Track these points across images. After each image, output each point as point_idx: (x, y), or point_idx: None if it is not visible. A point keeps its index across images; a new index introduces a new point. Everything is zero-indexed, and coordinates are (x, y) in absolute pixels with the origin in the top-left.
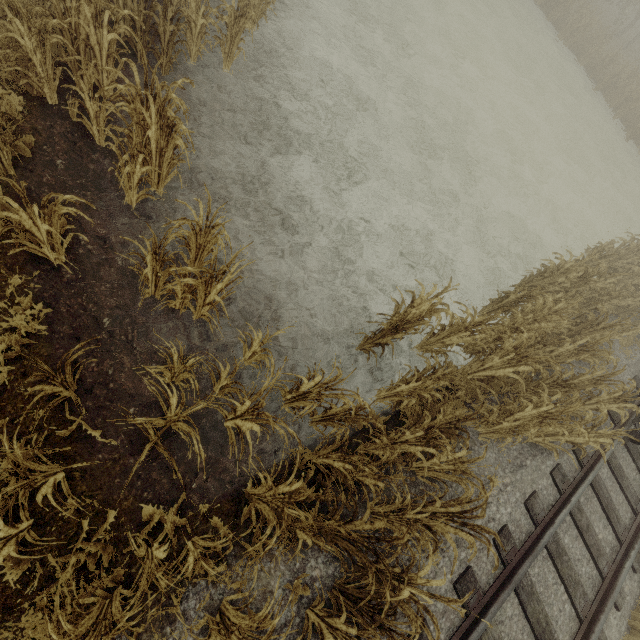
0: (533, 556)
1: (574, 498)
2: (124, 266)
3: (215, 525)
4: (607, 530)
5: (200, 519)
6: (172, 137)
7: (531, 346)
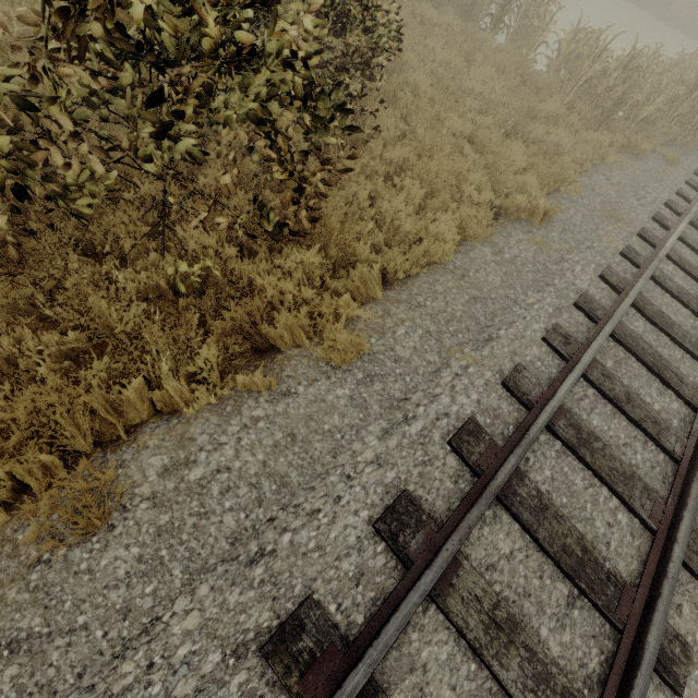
0: None
1: None
2: None
3: None
4: None
5: None
6: (543, 13)
7: None
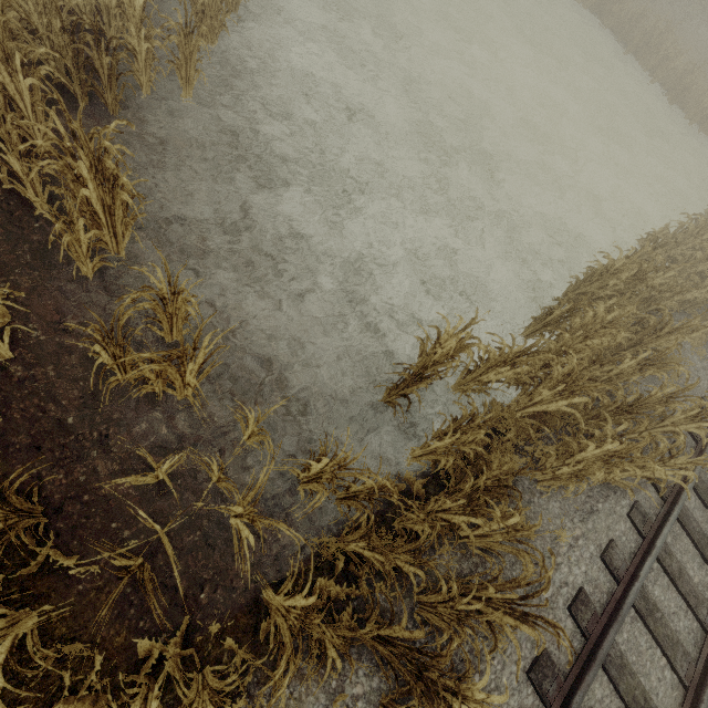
0: (618, 622)
1: (659, 541)
2: (87, 350)
3: (230, 647)
4: (703, 570)
5: (212, 642)
6: (116, 192)
7: (586, 367)
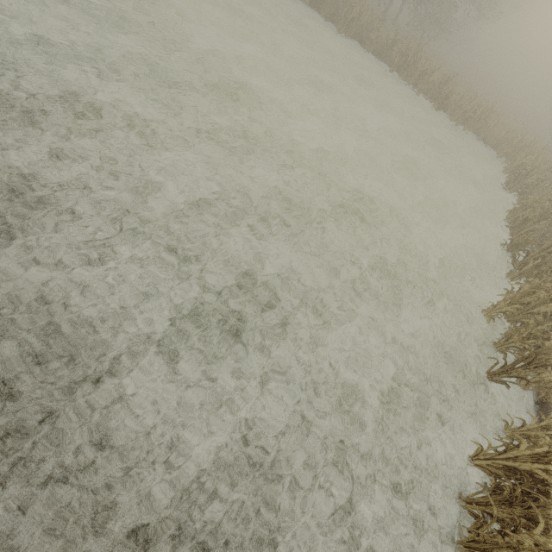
0: None
1: None
2: None
3: None
4: None
5: None
6: None
7: None
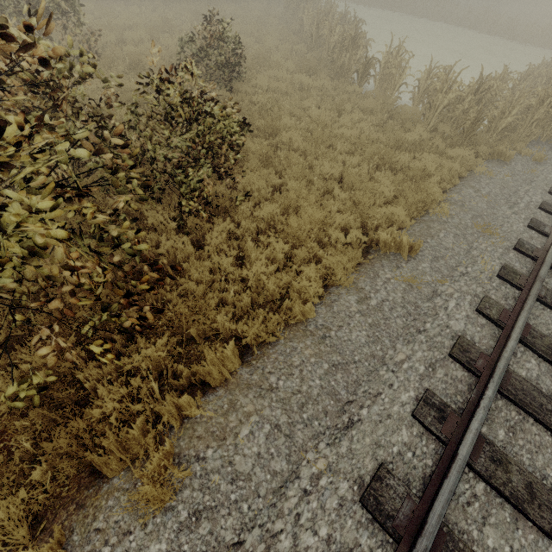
0: None
1: None
2: None
3: None
4: None
5: None
6: (400, 61)
7: None
